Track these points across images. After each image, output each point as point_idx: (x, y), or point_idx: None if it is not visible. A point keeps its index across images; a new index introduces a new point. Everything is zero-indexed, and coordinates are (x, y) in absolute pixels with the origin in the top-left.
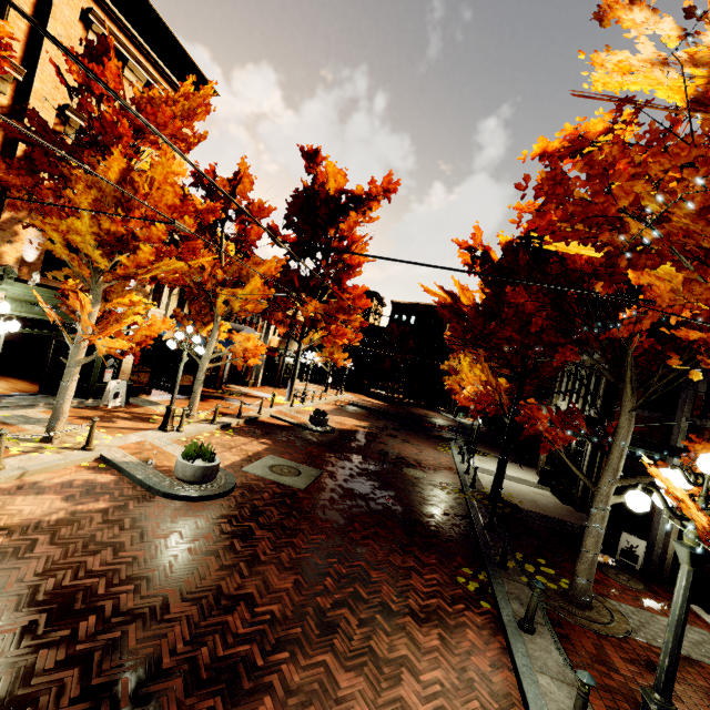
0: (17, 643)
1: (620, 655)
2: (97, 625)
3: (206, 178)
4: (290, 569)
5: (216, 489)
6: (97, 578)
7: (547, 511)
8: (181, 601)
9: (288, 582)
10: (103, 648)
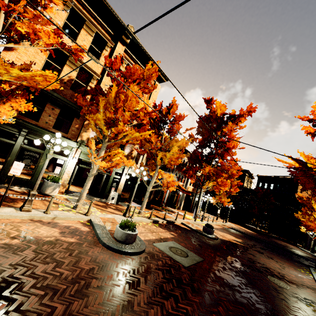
0: None
1: None
2: None
3: None
4: None
5: (131, 249)
6: (32, 278)
7: None
8: None
9: None
10: None
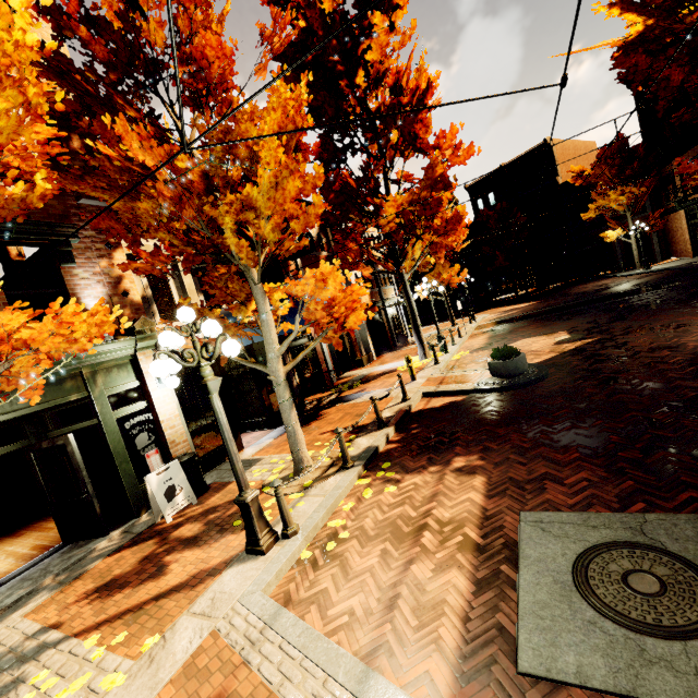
0: None
1: None
2: None
3: None
4: None
5: None
6: None
7: None
8: None
9: None
10: None
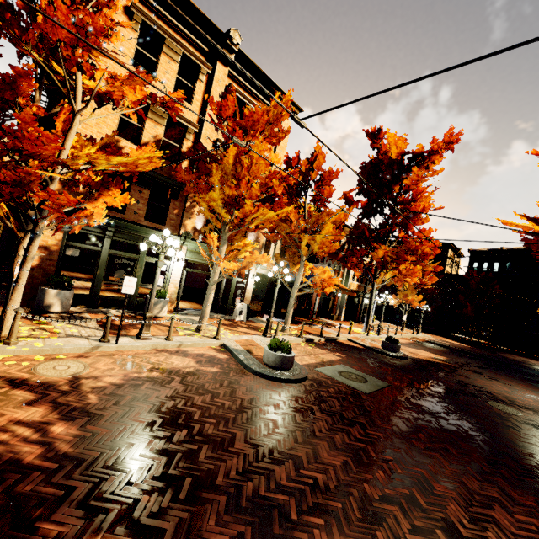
0: (141, 430)
1: None
2: (186, 436)
3: (217, 47)
4: (340, 450)
5: (290, 376)
6: (196, 409)
7: None
8: (243, 442)
9: (337, 460)
10: (184, 452)
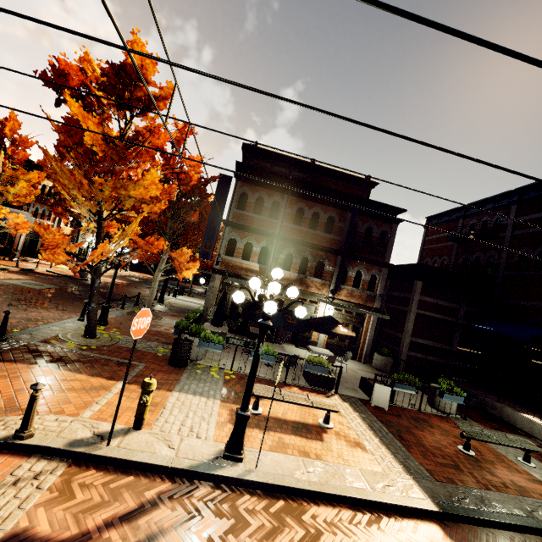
0: None
1: None
2: None
3: None
4: (5, 298)
5: None
6: None
7: (188, 308)
8: None
9: (1, 299)
10: None
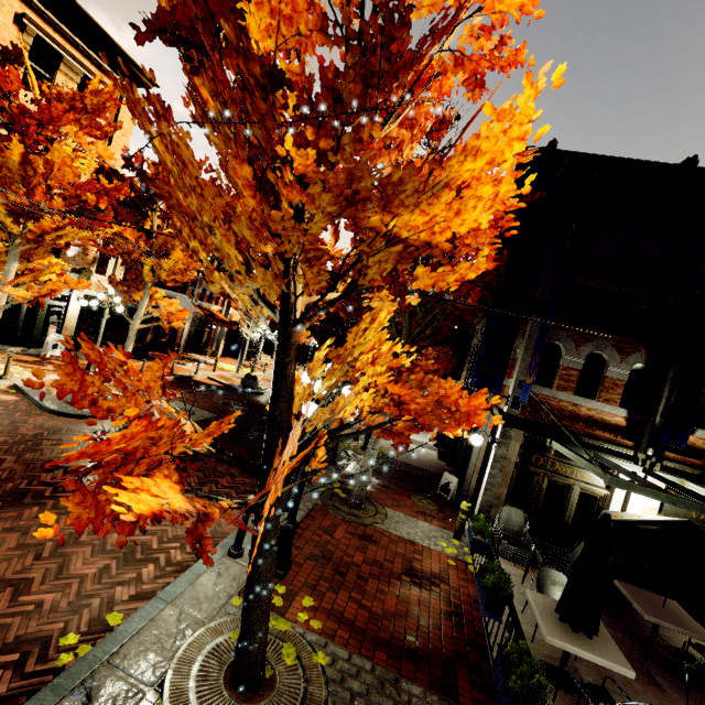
0: None
1: (350, 531)
2: None
3: None
4: None
5: None
6: None
7: (413, 462)
8: (14, 463)
9: None
10: None
